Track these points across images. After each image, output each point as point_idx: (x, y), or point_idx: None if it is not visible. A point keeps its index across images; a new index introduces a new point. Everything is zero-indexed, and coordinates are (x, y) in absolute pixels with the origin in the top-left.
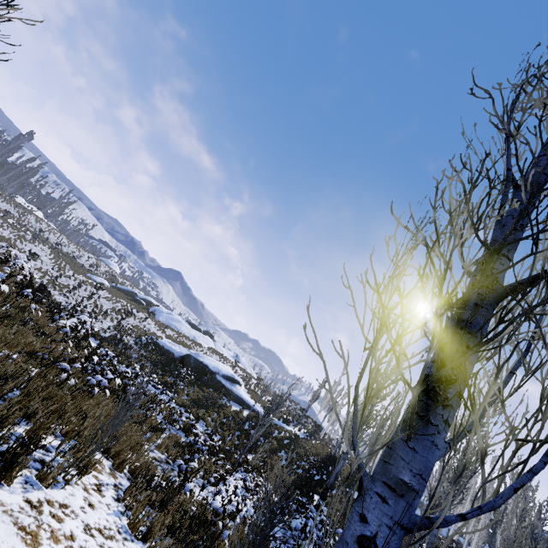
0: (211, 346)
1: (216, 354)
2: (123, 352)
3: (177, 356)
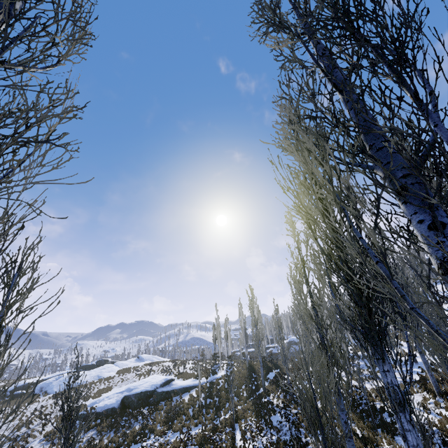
0: (115, 370)
1: (128, 373)
2: (90, 447)
3: (118, 406)
